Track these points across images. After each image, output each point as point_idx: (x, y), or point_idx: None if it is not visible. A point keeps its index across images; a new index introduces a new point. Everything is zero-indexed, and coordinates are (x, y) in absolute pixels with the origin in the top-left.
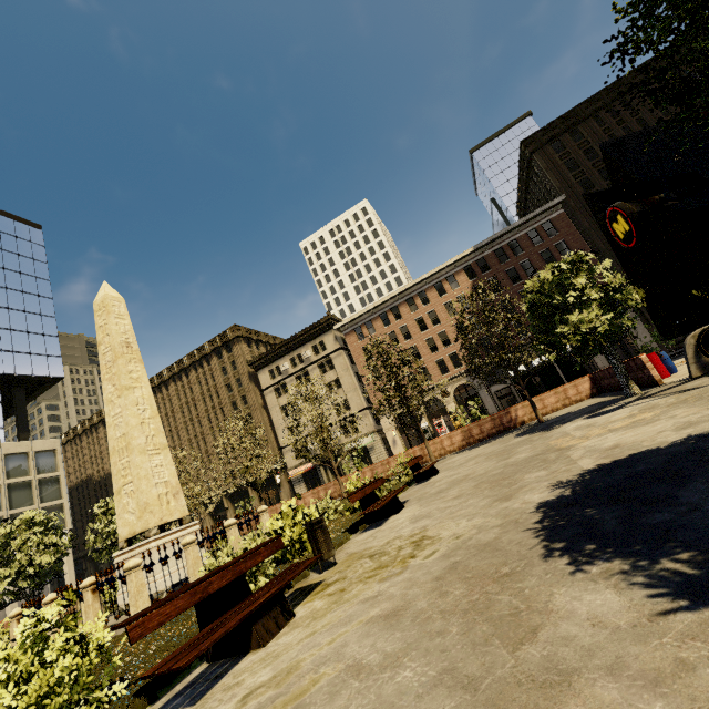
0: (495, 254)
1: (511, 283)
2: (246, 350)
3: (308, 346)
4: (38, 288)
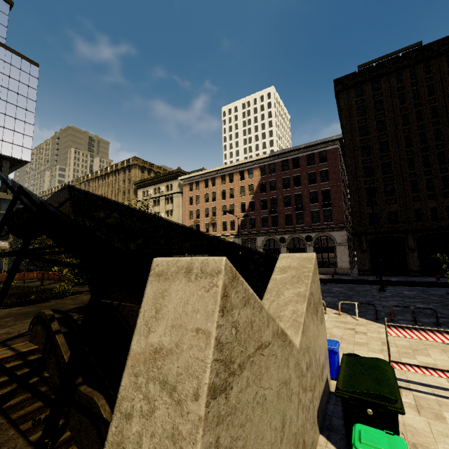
0: (282, 163)
1: (282, 187)
2: (138, 174)
3: (164, 184)
4: (27, 105)
